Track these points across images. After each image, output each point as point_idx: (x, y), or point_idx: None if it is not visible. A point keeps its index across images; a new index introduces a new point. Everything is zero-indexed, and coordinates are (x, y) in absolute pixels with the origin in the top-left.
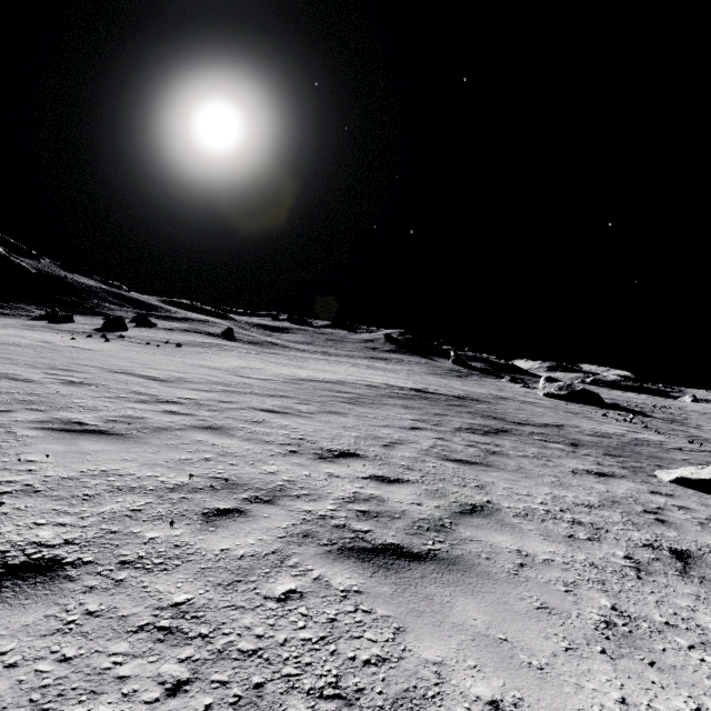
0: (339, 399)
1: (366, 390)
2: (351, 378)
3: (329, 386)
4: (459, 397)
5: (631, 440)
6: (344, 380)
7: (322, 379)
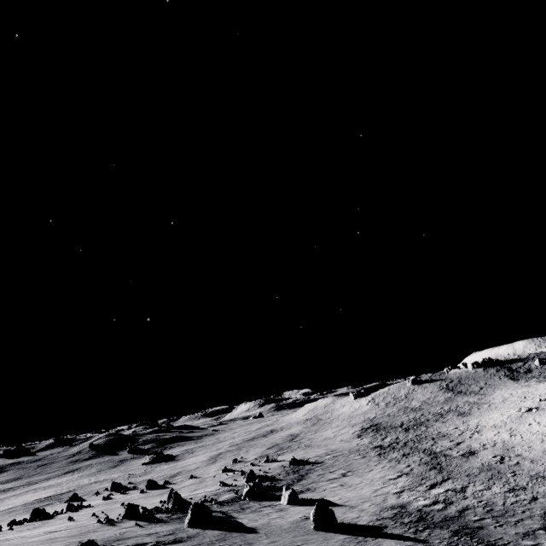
0: (4, 514)
1: (19, 507)
2: (20, 503)
3: (5, 511)
4: (65, 492)
5: (98, 489)
6: (15, 506)
7: (4, 509)
